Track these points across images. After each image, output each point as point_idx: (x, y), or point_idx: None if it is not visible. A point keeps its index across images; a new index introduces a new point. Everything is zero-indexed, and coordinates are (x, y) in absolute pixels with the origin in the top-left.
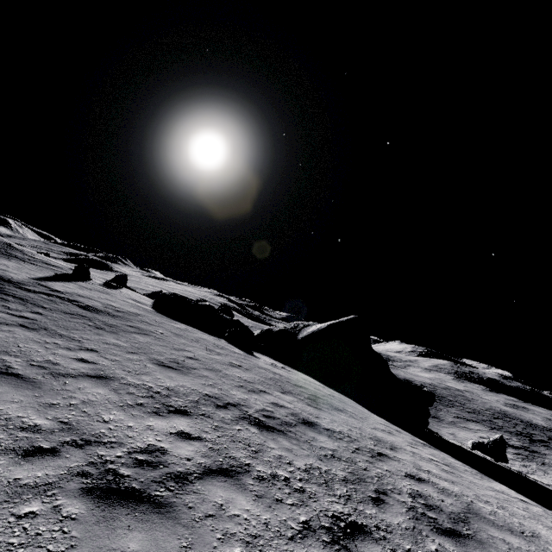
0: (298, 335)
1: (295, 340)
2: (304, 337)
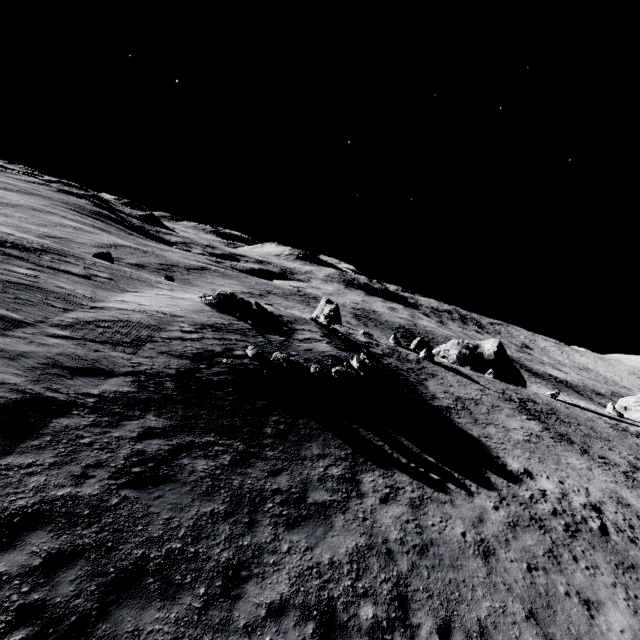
0: (482, 357)
1: (483, 360)
2: (488, 359)
